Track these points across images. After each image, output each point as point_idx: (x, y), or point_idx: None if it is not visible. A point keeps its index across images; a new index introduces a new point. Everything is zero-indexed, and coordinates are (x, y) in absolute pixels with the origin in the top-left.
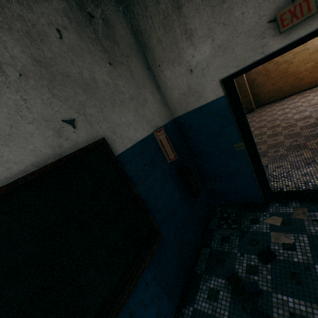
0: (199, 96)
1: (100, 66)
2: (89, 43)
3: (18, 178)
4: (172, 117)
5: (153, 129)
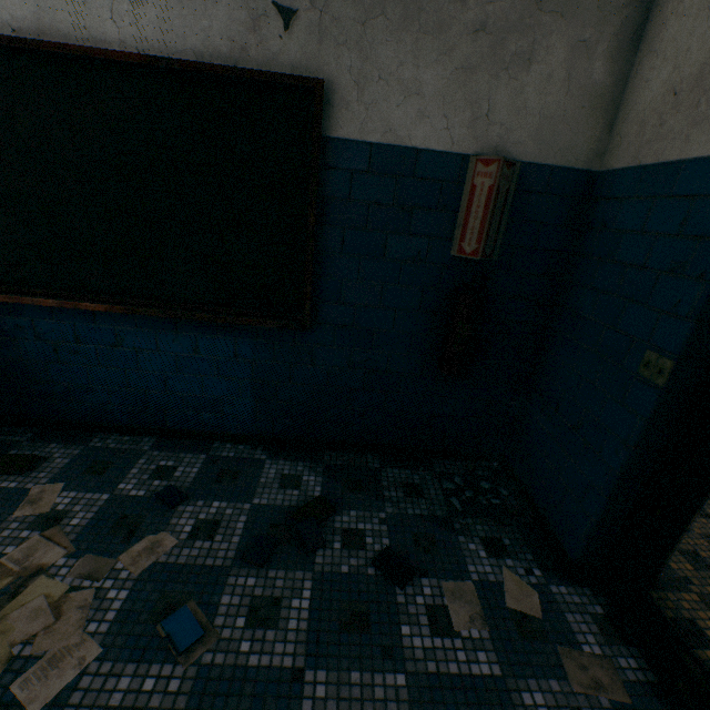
0: (707, 115)
1: None
2: None
3: (164, 57)
4: (595, 164)
5: (479, 148)
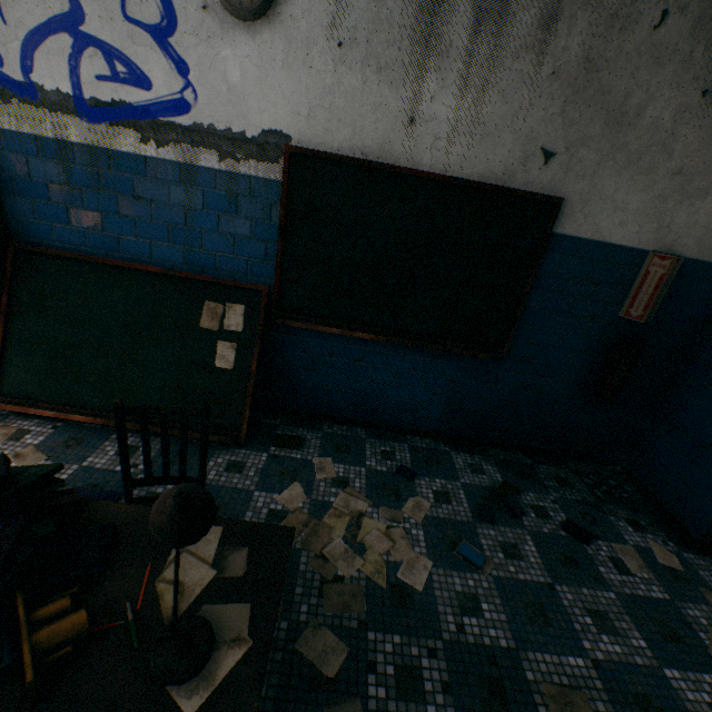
0: None
1: (676, 92)
2: (700, 44)
3: (460, 178)
4: None
5: (656, 247)
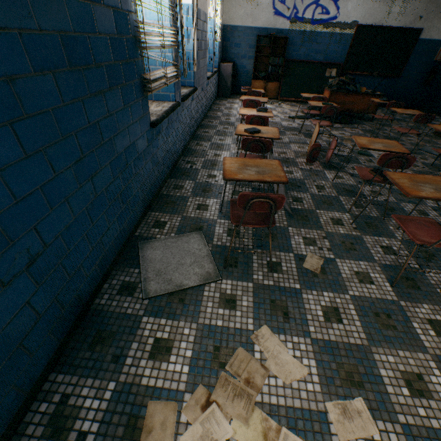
0: None
1: None
2: None
3: (397, 27)
4: None
5: None
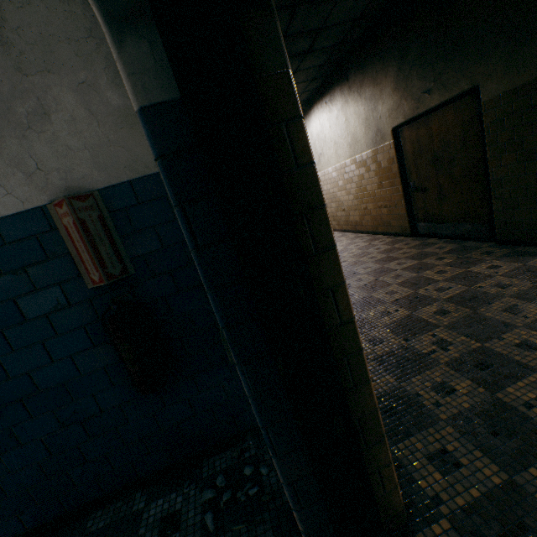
0: None
1: None
2: None
3: None
4: None
5: (51, 196)
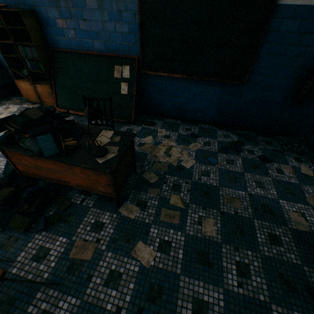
0: None
1: None
2: None
3: None
4: None
5: None
